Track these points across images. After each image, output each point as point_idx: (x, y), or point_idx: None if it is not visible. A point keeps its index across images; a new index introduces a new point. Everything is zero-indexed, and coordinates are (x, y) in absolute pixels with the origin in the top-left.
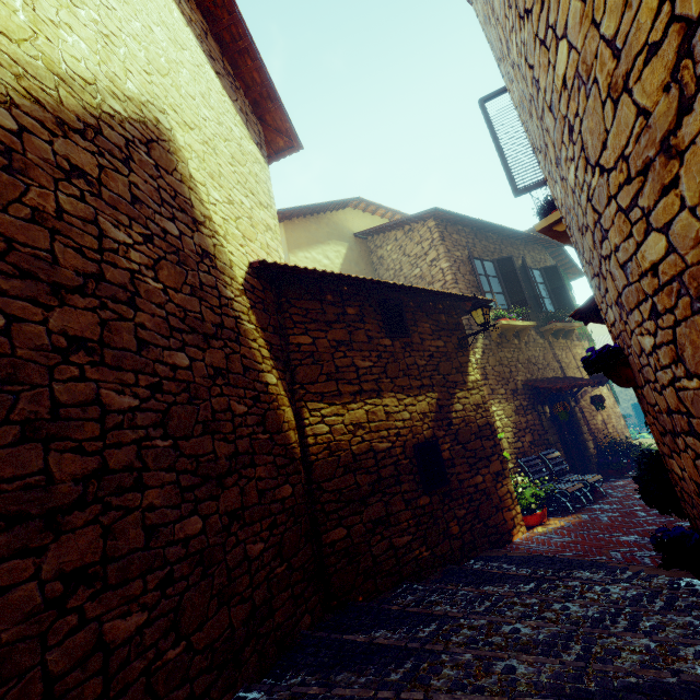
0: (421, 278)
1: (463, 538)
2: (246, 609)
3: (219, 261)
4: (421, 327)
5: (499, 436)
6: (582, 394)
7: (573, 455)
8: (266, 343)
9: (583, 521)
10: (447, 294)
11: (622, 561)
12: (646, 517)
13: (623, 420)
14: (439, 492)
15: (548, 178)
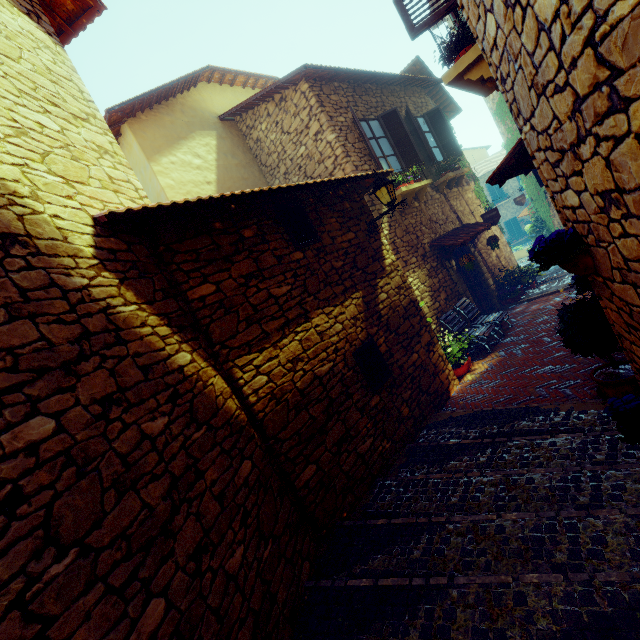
0: (309, 157)
1: (413, 415)
2: (249, 626)
3: (40, 240)
4: (328, 224)
5: (420, 306)
6: (478, 237)
7: (479, 296)
8: (160, 318)
9: (502, 359)
10: (347, 179)
11: (549, 398)
12: (553, 343)
13: (509, 247)
14: (385, 386)
15: (467, 4)
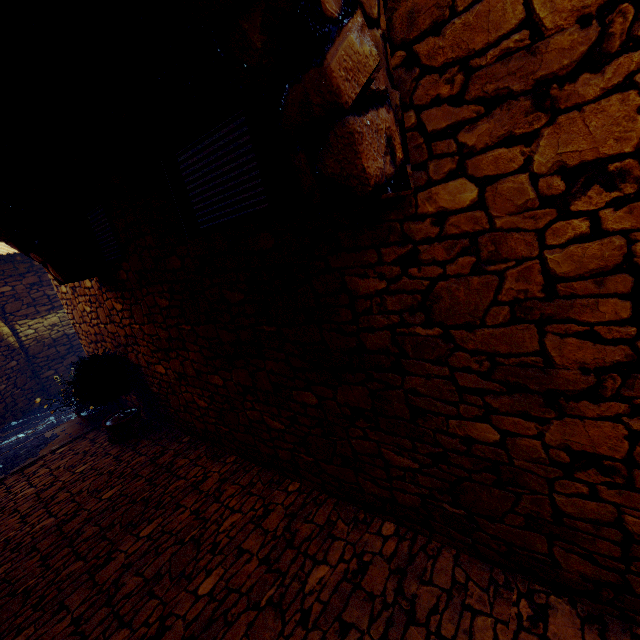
0: None
1: None
2: (3, 405)
3: None
4: None
5: None
6: None
7: None
8: None
9: None
10: None
11: None
12: None
13: None
14: None
15: None
